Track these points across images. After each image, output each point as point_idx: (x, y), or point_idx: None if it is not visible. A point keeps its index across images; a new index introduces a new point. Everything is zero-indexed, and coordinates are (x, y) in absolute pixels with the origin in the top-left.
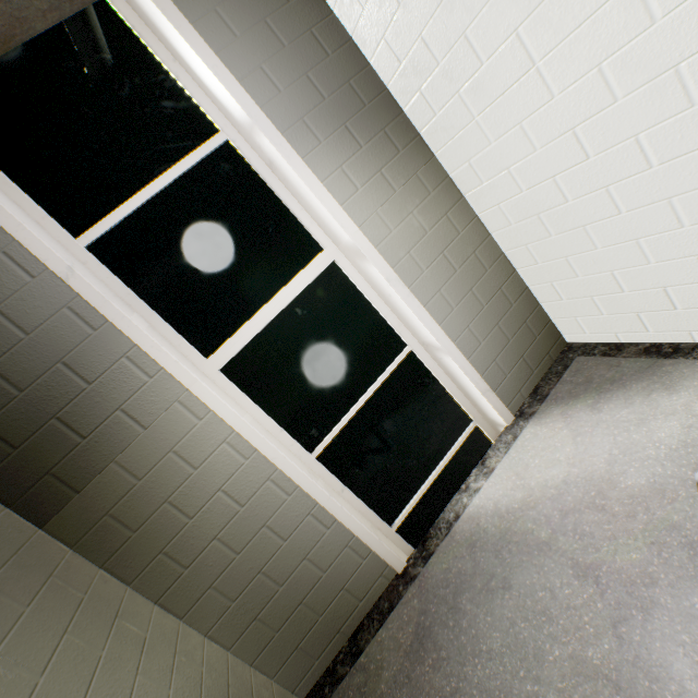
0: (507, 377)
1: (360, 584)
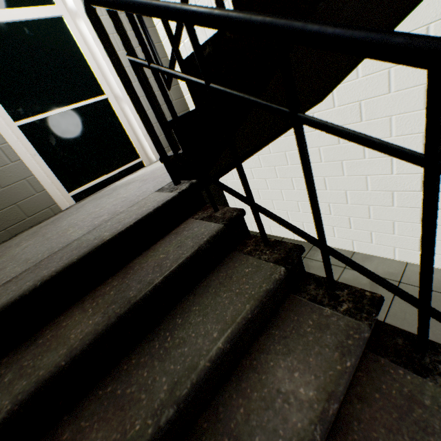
0: (162, 136)
1: (31, 206)
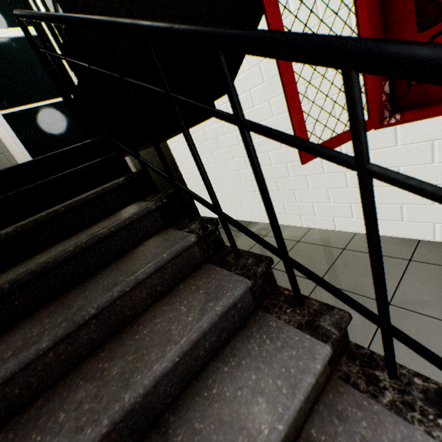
0: None
1: None
